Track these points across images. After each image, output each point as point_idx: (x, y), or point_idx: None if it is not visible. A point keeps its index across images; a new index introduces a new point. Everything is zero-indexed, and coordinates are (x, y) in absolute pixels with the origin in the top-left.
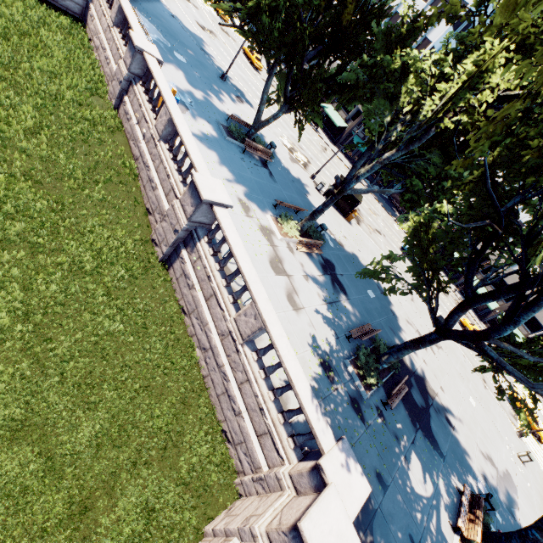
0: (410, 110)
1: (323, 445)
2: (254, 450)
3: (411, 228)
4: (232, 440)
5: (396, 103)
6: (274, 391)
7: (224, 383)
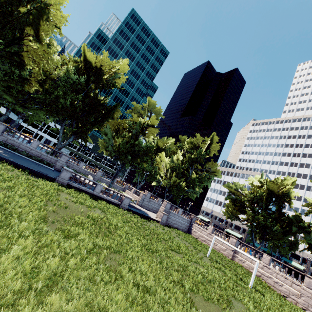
0: None
1: None
2: None
3: None
4: None
5: (310, 233)
6: None
7: None
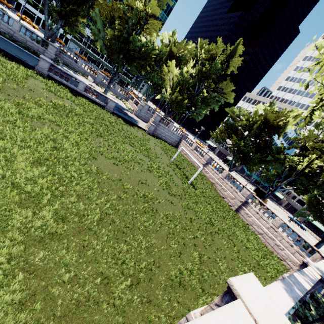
0: (289, 166)
1: (315, 248)
2: (293, 258)
3: (306, 199)
4: (282, 259)
5: (283, 164)
6: (292, 240)
7: (273, 242)
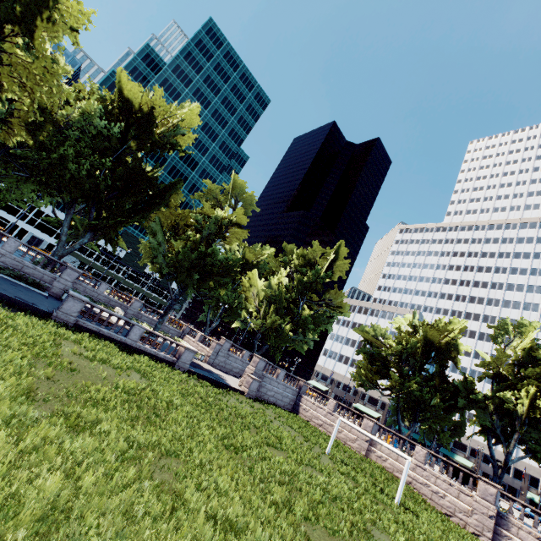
0: (496, 410)
1: None
2: None
3: None
4: None
5: (485, 408)
6: None
7: None
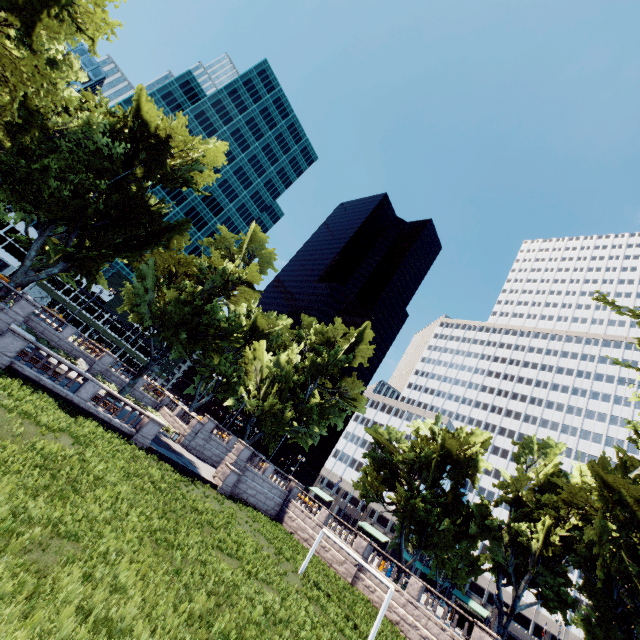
0: (510, 543)
1: None
2: None
3: (582, 626)
4: None
5: (499, 540)
6: None
7: None
